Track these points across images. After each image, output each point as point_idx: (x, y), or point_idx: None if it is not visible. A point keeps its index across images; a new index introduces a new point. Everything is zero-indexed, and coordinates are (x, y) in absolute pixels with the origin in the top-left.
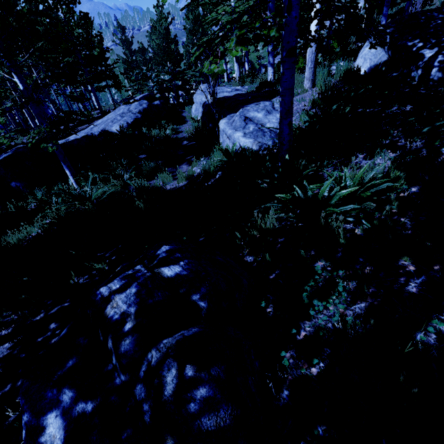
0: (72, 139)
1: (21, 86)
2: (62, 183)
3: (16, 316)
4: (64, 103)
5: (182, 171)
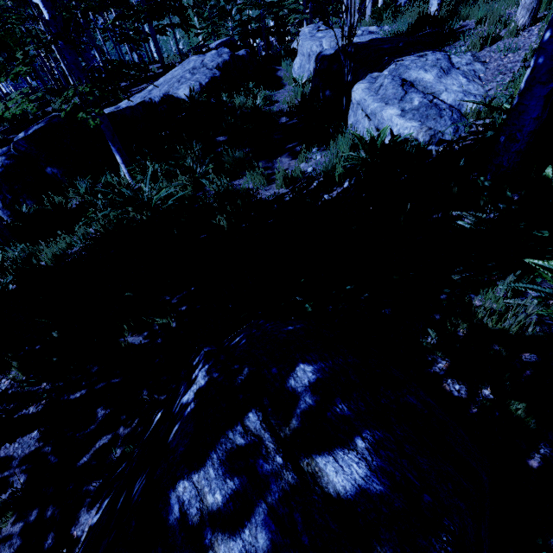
0: (124, 107)
1: (46, 13)
2: (111, 173)
3: (48, 386)
4: (115, 53)
5: (285, 169)
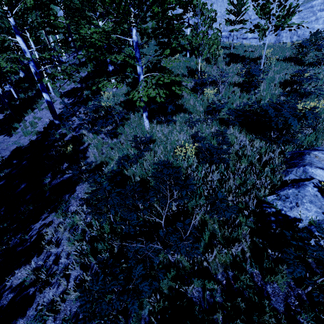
0: None
1: None
2: None
3: None
4: None
5: None
